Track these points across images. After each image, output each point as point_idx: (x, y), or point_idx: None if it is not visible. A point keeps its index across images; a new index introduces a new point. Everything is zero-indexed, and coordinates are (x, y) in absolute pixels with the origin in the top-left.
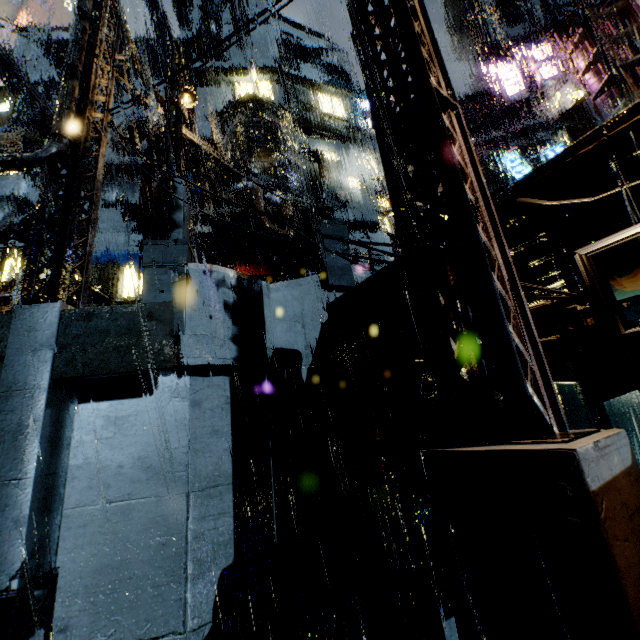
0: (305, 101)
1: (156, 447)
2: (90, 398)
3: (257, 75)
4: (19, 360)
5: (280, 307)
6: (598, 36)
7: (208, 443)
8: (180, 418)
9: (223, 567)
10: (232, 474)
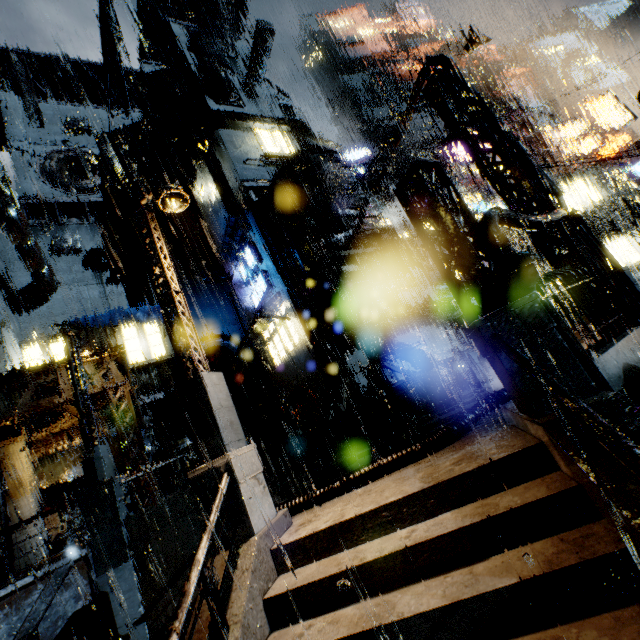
0: None
1: None
2: None
3: (275, 124)
4: None
5: None
6: (522, 133)
7: None
8: None
9: None
10: None
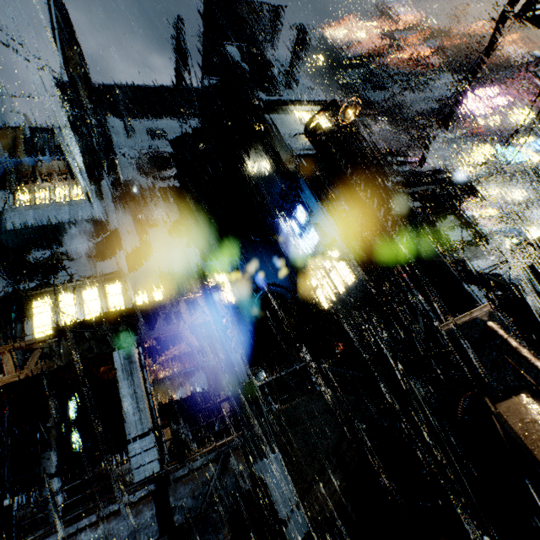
0: None
1: None
2: None
3: (312, 106)
4: None
5: None
6: None
7: None
8: None
9: None
10: None
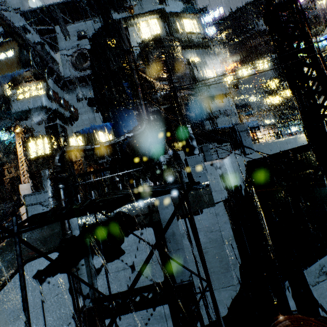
0: (177, 27)
1: (209, 231)
2: (181, 217)
3: (149, 16)
4: (163, 211)
5: (230, 168)
6: None
7: (224, 227)
8: (214, 220)
9: (239, 265)
10: (233, 235)
